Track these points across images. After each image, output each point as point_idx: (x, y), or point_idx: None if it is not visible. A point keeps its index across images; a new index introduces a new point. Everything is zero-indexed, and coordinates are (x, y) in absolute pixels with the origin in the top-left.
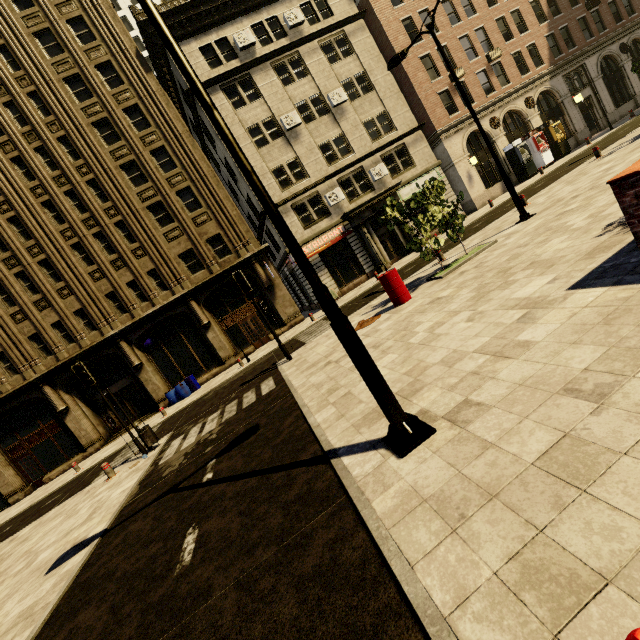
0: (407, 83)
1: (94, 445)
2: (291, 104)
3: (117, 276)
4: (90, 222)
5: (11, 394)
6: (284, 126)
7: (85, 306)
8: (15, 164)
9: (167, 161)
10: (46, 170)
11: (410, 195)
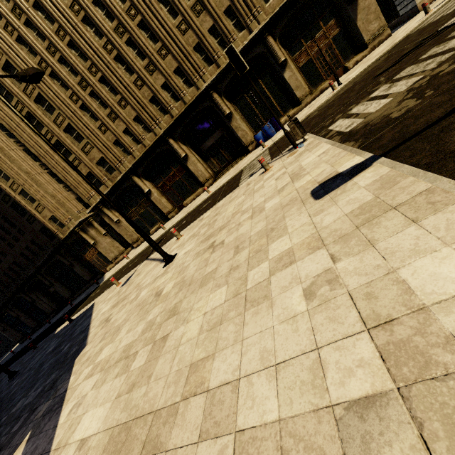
0: None
1: (208, 181)
2: None
3: (199, 24)
4: None
5: (151, 147)
6: None
7: (180, 63)
8: None
9: None
10: None
11: None
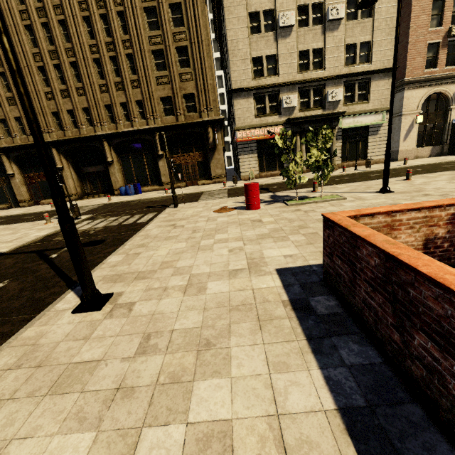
0: (407, 21)
1: (71, 197)
2: (294, 3)
3: (116, 95)
4: (110, 46)
5: (33, 144)
6: (279, 22)
7: (90, 107)
8: None
9: (179, 17)
10: None
11: (350, 125)
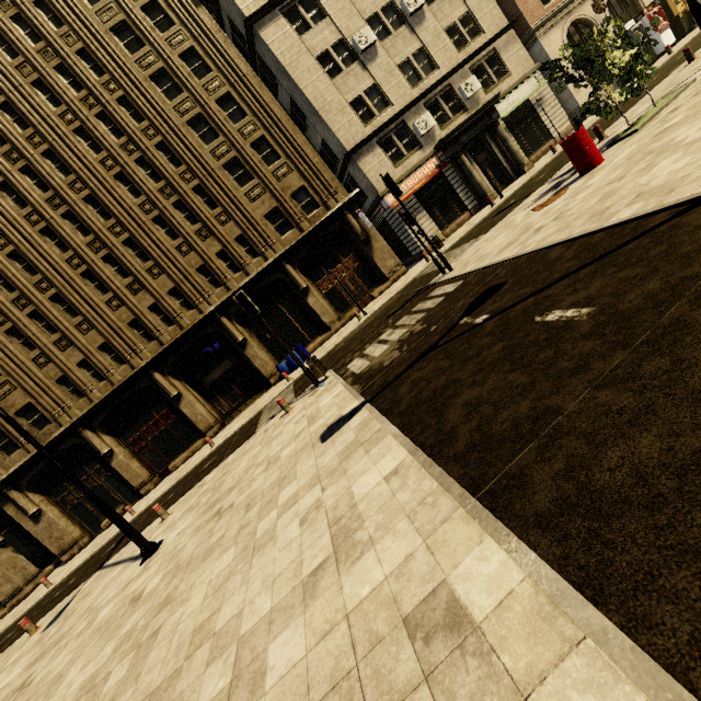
0: None
1: (212, 429)
2: (361, 20)
3: (205, 247)
4: (167, 191)
5: (123, 384)
6: (357, 47)
7: (178, 284)
8: (79, 136)
9: (235, 110)
10: (112, 138)
11: (508, 110)
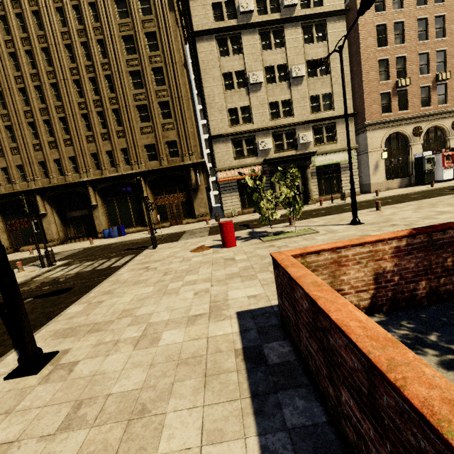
0: (359, 77)
1: (53, 242)
2: (261, 65)
3: (102, 144)
4: (98, 103)
5: (18, 192)
6: (249, 80)
7: (76, 156)
8: (67, 49)
9: (161, 78)
10: (83, 59)
11: (322, 163)
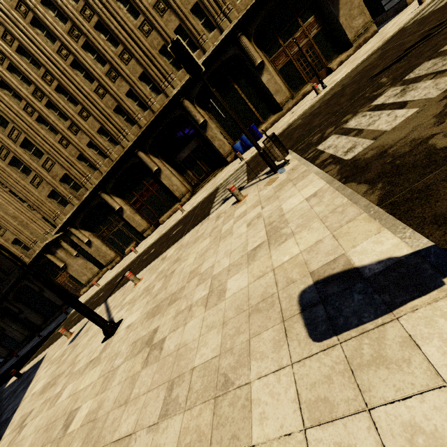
0: None
1: (185, 196)
2: None
3: (163, 24)
4: None
5: (119, 161)
6: None
7: (145, 68)
8: None
9: None
10: None
11: None
